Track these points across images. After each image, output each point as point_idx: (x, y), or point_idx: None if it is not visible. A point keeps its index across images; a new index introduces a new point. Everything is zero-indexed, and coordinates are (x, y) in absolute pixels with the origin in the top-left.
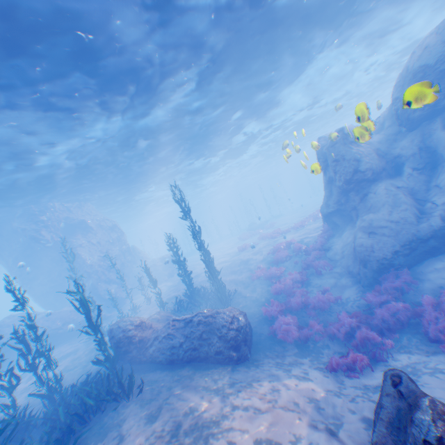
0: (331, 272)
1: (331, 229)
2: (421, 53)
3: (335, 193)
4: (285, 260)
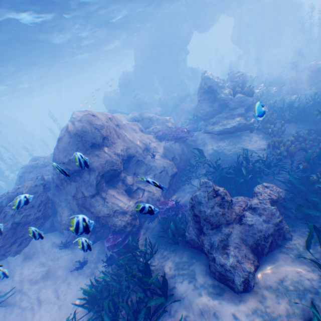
0: None
1: None
2: (120, 80)
3: None
4: None
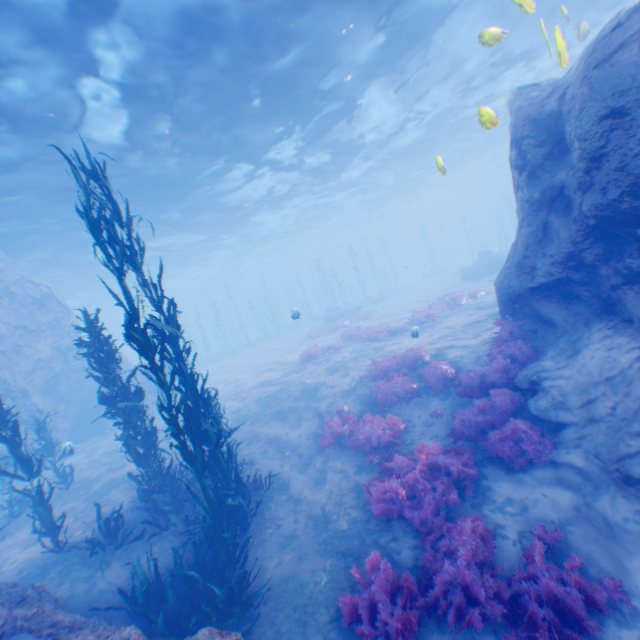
0: (554, 467)
1: (527, 331)
2: None
3: (564, 234)
4: (403, 399)
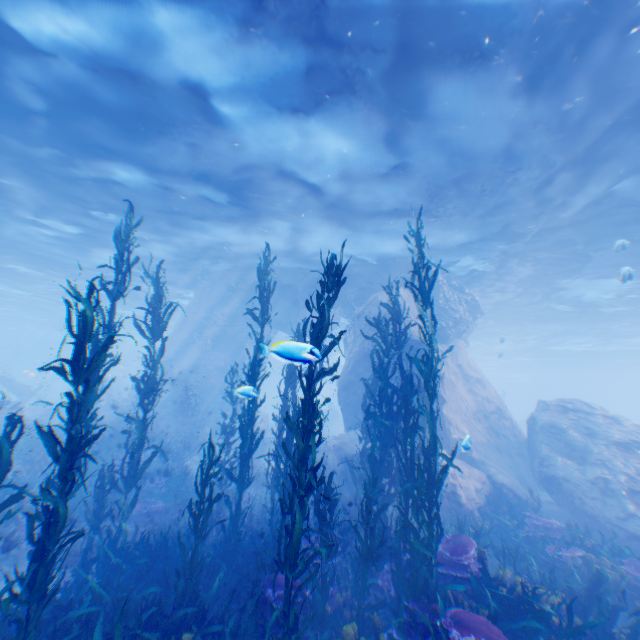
0: None
1: None
2: None
3: None
4: None
